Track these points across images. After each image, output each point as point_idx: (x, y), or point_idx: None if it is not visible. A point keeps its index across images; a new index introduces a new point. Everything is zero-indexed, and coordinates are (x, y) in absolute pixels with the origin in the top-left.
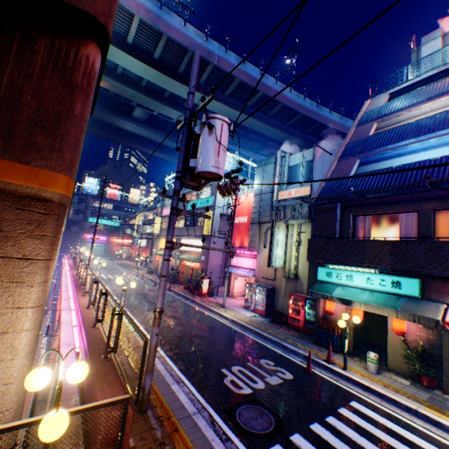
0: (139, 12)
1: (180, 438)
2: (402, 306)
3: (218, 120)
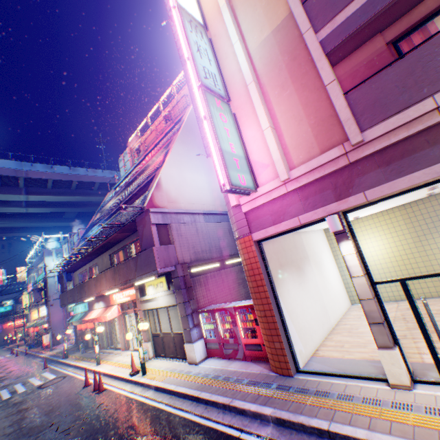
0: None
1: None
2: (82, 317)
3: None
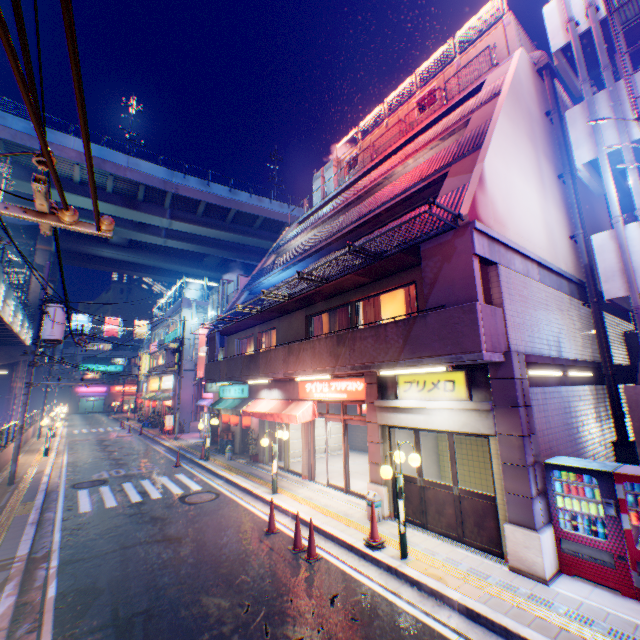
0: (78, 162)
1: (23, 488)
2: (237, 406)
3: (53, 307)
